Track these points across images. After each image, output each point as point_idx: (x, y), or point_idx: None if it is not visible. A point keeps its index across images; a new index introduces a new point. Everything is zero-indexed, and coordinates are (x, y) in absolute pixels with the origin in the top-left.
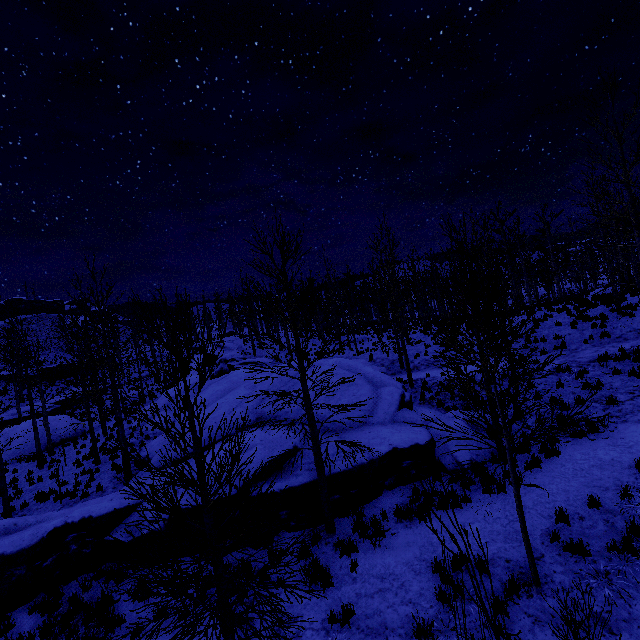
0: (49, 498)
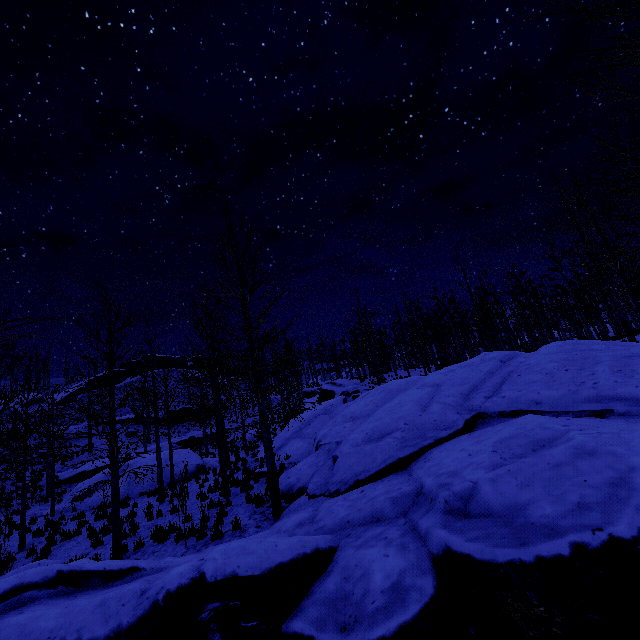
0: (169, 537)
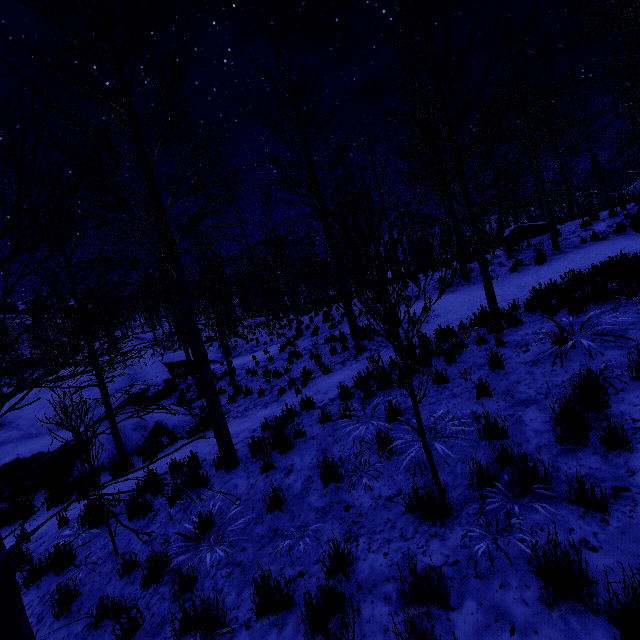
0: None
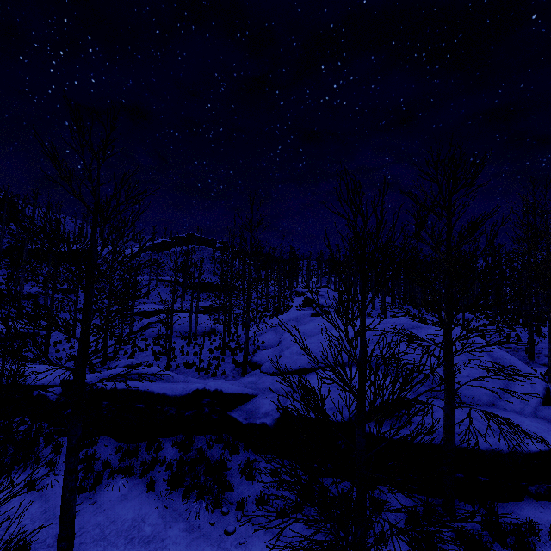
0: (192, 368)
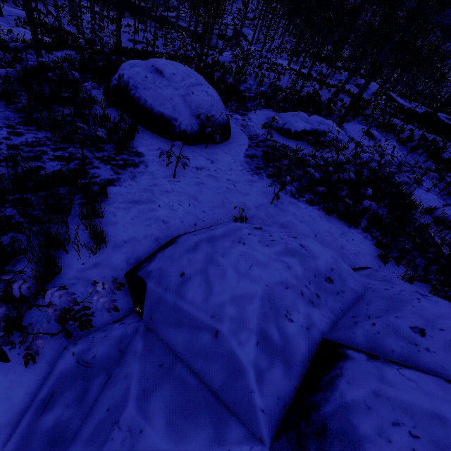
0: None
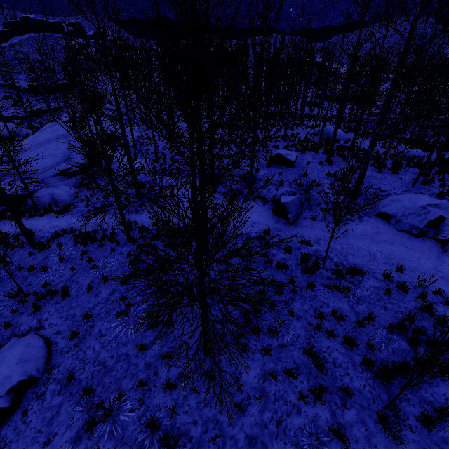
0: None
